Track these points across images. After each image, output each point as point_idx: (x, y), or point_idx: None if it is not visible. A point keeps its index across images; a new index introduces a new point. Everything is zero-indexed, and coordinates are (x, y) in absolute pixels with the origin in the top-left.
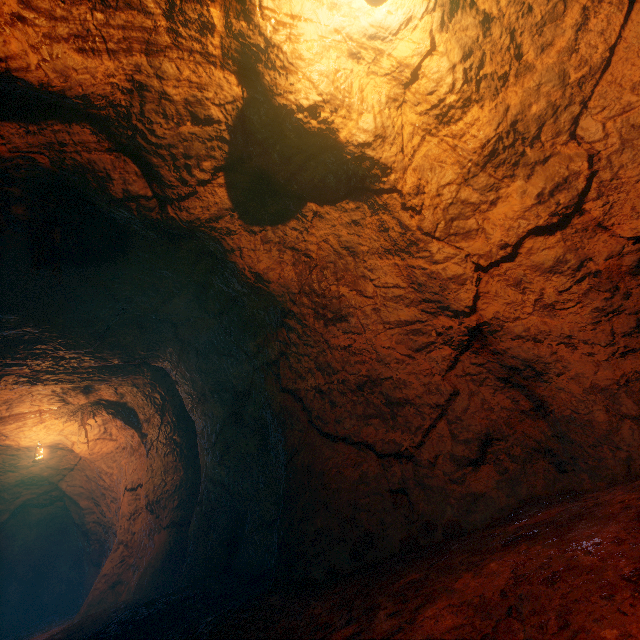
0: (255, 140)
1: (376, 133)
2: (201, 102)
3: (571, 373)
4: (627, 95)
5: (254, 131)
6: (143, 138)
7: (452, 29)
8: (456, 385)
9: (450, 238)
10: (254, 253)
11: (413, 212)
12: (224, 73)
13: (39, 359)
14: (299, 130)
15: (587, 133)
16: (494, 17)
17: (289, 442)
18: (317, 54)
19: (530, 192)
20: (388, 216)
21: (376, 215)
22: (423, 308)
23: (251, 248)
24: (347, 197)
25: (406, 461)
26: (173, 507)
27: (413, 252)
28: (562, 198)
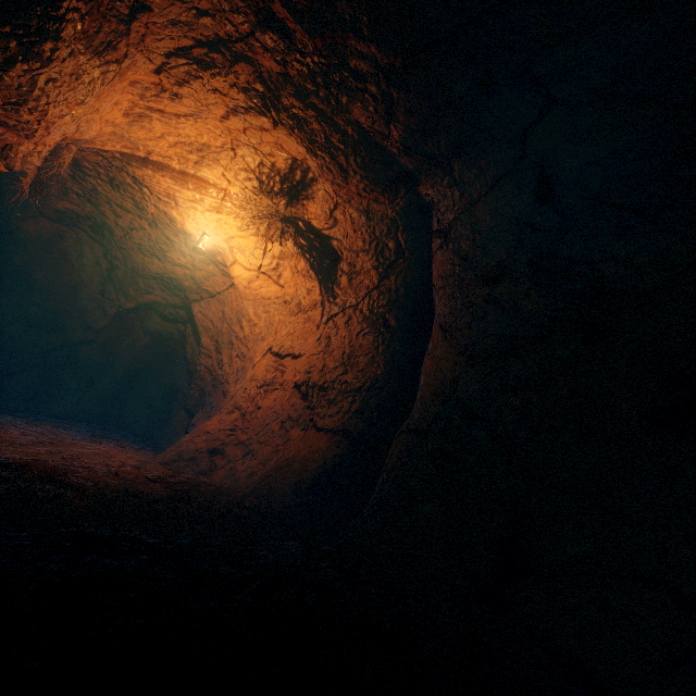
0: None
1: None
2: None
3: None
4: None
5: None
6: None
7: None
8: None
9: None
10: None
11: None
12: None
13: (314, 37)
14: None
15: None
16: None
17: None
18: None
19: None
20: None
21: None
22: None
23: None
24: None
25: None
26: (349, 409)
27: None
28: None
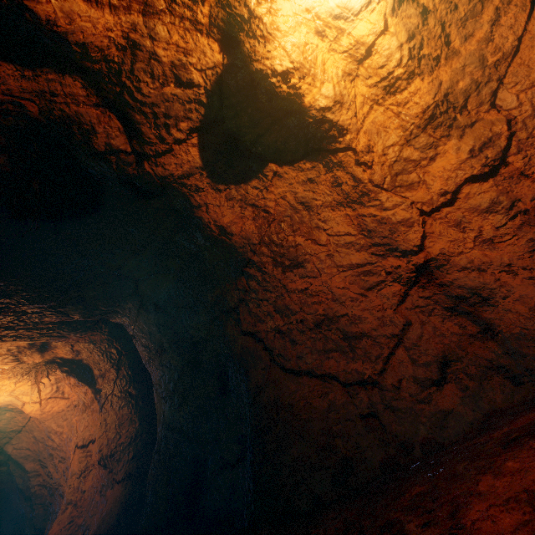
0: (229, 103)
1: (335, 99)
2: (185, 66)
3: (515, 295)
4: (534, 73)
5: (230, 95)
6: (130, 95)
7: (400, 15)
8: (407, 317)
9: (396, 189)
10: (219, 208)
11: (365, 167)
12: (208, 41)
13: (0, 314)
14: (271, 94)
15: (504, 103)
16: (430, 10)
17: (253, 380)
18: (291, 28)
19: (463, 148)
20: (342, 172)
21: (330, 172)
22: (373, 251)
23: (216, 204)
24: (304, 158)
25: (371, 387)
26: (128, 459)
27: (365, 202)
28: (489, 153)
